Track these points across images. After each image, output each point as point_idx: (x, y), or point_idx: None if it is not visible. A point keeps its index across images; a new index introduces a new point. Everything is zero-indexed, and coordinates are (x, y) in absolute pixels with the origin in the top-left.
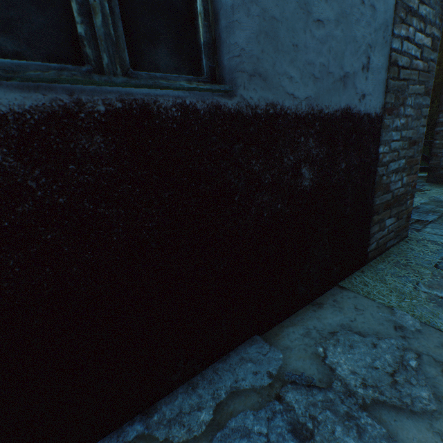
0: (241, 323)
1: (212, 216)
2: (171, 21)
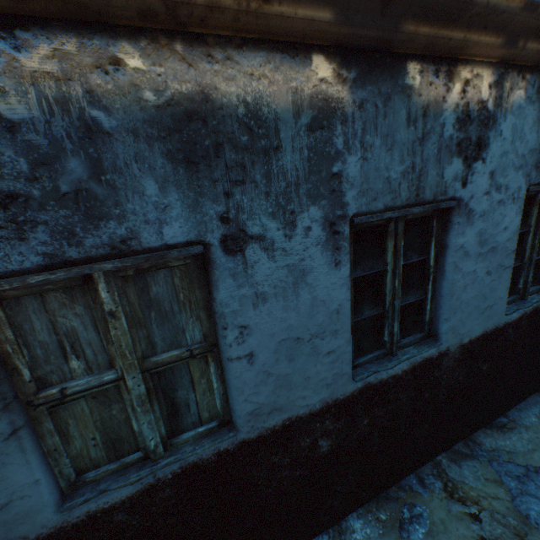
0: (533, 385)
1: (539, 340)
2: (535, 269)
